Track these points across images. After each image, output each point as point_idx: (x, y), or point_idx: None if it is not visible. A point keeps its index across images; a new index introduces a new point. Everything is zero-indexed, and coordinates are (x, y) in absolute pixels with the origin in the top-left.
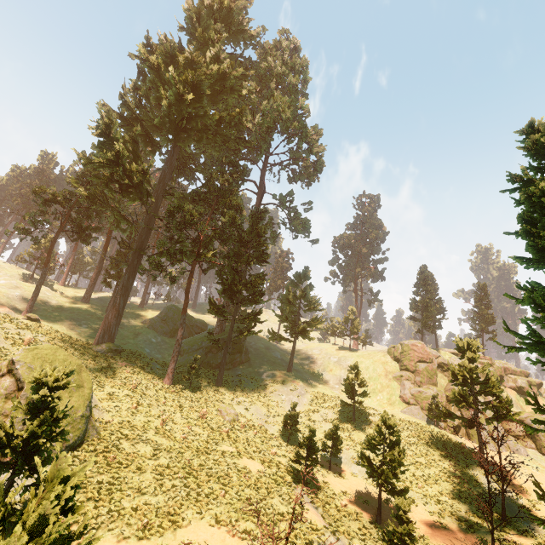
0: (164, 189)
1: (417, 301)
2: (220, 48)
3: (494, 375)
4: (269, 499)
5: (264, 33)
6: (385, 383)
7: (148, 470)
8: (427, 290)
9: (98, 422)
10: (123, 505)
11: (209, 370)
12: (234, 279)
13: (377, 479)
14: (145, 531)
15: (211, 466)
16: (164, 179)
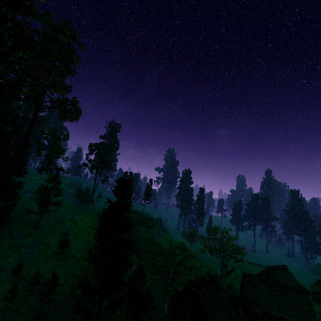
0: None
1: None
2: (3, 31)
3: None
4: None
5: (51, 17)
6: (90, 231)
7: None
8: None
9: None
10: None
11: None
12: None
13: (41, 300)
14: None
15: None
16: None
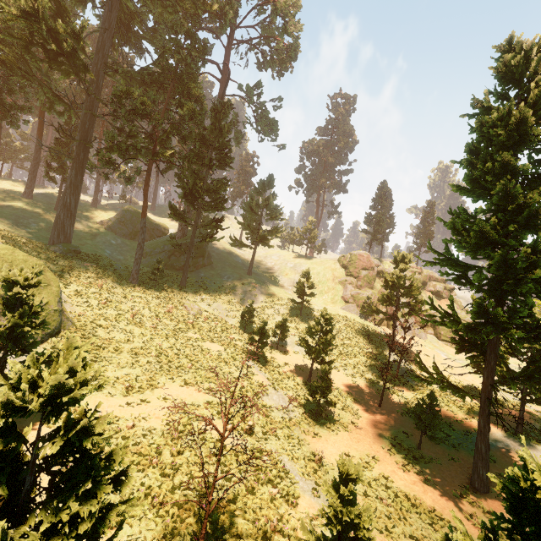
0: (106, 63)
1: (372, 216)
2: None
3: (417, 282)
4: (227, 369)
5: None
6: (331, 286)
7: (125, 351)
8: (382, 206)
9: (71, 315)
10: (107, 375)
11: (172, 272)
12: (195, 184)
13: (312, 354)
14: (128, 391)
15: (179, 348)
16: (103, 47)
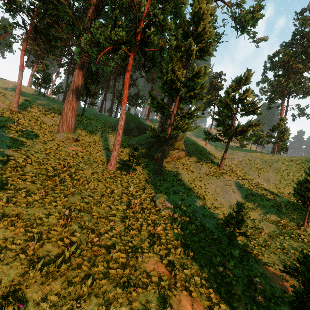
0: None
1: None
2: None
3: None
4: None
5: None
6: None
7: None
8: None
9: None
10: None
11: (151, 161)
12: (174, 68)
13: None
14: None
15: None
16: None
